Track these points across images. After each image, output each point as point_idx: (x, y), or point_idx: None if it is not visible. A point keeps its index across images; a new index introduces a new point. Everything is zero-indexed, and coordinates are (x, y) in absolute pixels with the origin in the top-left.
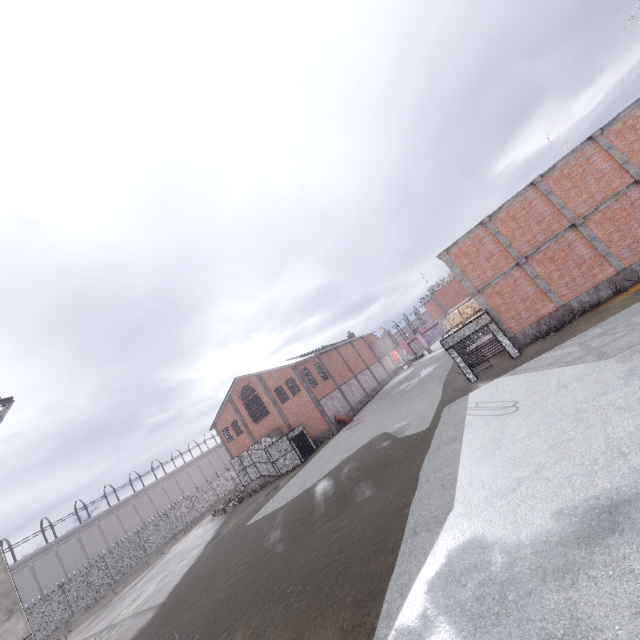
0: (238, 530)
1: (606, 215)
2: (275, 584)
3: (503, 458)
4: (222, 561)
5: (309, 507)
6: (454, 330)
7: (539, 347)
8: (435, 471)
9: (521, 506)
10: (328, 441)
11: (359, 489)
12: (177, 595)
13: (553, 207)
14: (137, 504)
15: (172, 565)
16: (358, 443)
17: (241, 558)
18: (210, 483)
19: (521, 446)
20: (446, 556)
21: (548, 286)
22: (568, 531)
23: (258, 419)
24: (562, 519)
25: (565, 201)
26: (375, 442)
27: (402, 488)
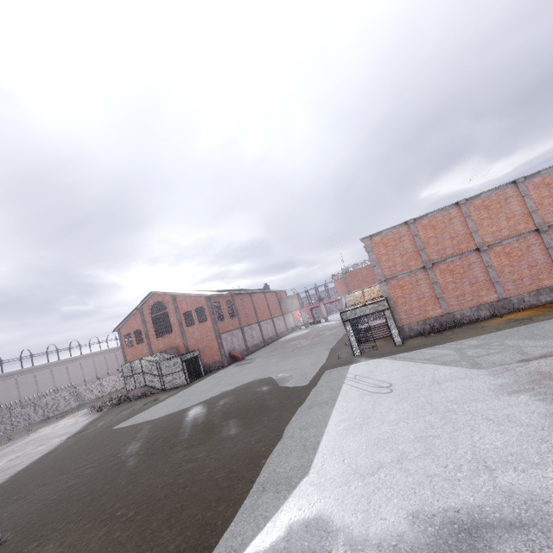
0: (104, 431)
1: (505, 250)
2: (110, 501)
3: (369, 436)
4: (74, 458)
5: (176, 428)
6: (355, 307)
7: (420, 342)
8: (301, 429)
9: (376, 494)
10: (217, 371)
11: (227, 425)
12: (16, 481)
13: (467, 229)
14: (20, 380)
15: (29, 447)
16: (242, 381)
17: (93, 461)
18: (98, 379)
19: (388, 429)
20: (286, 528)
21: (442, 293)
22: (421, 542)
23: (161, 334)
24: (417, 524)
25: (478, 227)
26: (256, 384)
27: (266, 436)
